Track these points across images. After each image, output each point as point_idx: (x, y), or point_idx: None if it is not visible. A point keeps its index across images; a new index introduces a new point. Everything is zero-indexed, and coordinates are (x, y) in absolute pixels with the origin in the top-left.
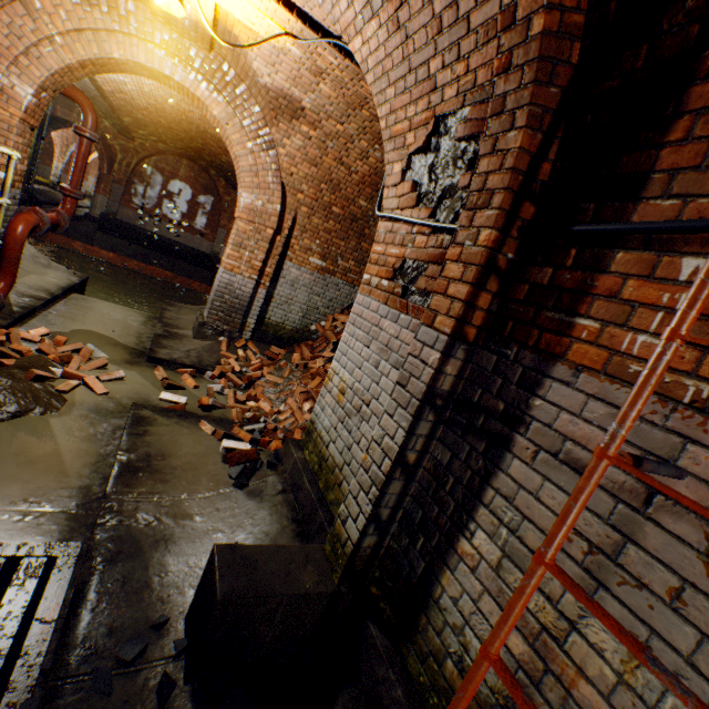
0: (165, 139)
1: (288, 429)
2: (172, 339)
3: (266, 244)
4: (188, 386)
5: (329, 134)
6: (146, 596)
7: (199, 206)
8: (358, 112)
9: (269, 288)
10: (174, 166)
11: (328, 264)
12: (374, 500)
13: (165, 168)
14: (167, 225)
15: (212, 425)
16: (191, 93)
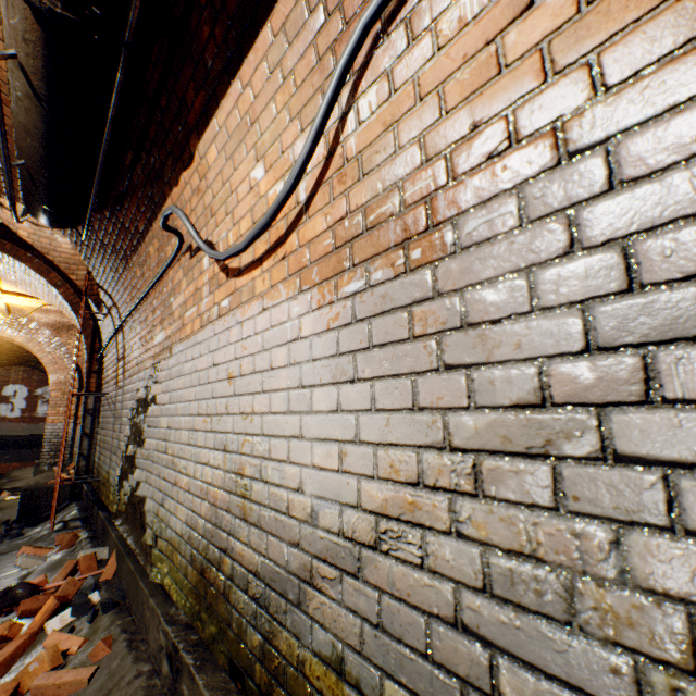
0: None
1: None
2: (15, 481)
3: (75, 398)
4: None
5: None
6: (1, 522)
7: (39, 398)
8: None
9: None
10: (6, 375)
11: None
12: (80, 448)
13: None
14: (8, 424)
15: None
16: (1, 336)
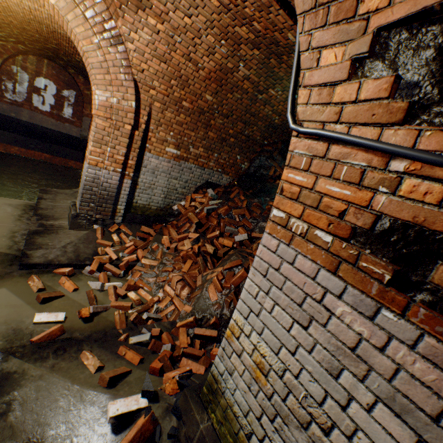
0: (22, 39)
1: (170, 320)
2: (47, 234)
3: (126, 139)
4: (67, 290)
5: (177, 28)
6: None
7: (65, 99)
8: (207, 2)
9: (133, 177)
10: (36, 65)
11: (182, 152)
12: None
13: (29, 67)
14: (40, 115)
15: (94, 352)
16: None
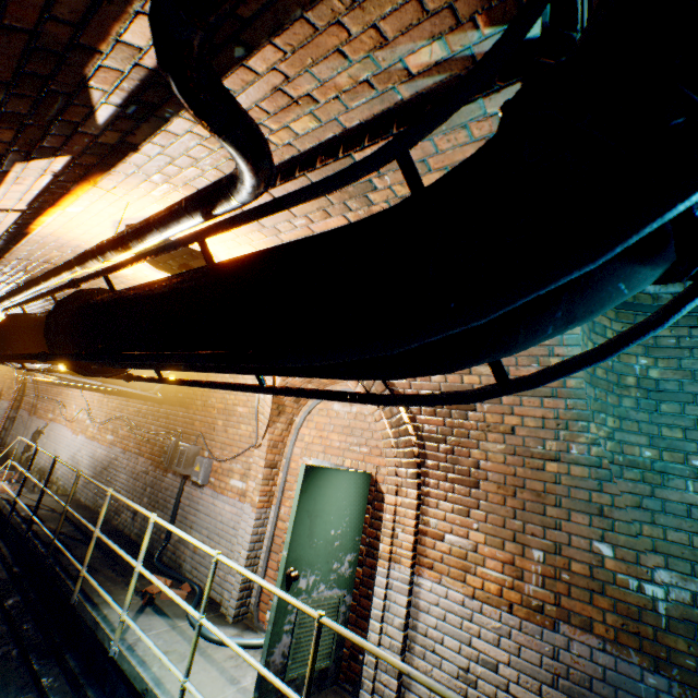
0: None
1: None
2: None
3: None
4: None
5: None
6: None
7: None
8: None
9: None
10: None
11: None
12: (1, 434)
13: None
14: None
15: None
16: None
